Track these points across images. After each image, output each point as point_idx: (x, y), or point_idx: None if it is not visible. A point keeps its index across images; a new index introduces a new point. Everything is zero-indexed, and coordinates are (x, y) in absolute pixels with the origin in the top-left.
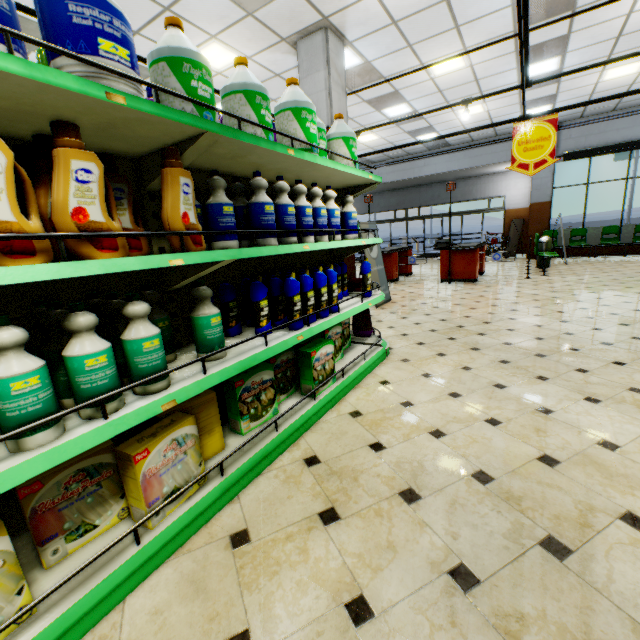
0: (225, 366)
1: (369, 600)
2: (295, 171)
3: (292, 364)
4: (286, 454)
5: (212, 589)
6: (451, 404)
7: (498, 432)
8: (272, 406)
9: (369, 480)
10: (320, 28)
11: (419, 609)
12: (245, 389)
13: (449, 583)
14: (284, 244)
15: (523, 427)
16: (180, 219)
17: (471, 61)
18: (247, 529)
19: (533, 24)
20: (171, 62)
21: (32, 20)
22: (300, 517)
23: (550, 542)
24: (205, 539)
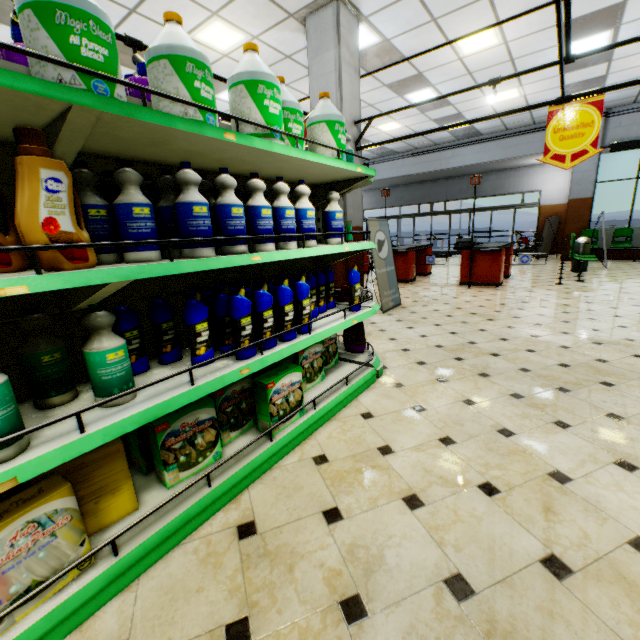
0: (117, 419)
1: None
2: (254, 162)
3: (249, 394)
4: (220, 515)
5: None
6: (440, 455)
7: (493, 507)
8: (213, 450)
9: (307, 572)
10: (331, 1)
11: None
12: (171, 433)
13: None
14: (228, 254)
15: (527, 502)
16: (39, 227)
17: (506, 37)
18: None
19: None
20: (38, 9)
21: None
22: (200, 629)
23: None
24: None
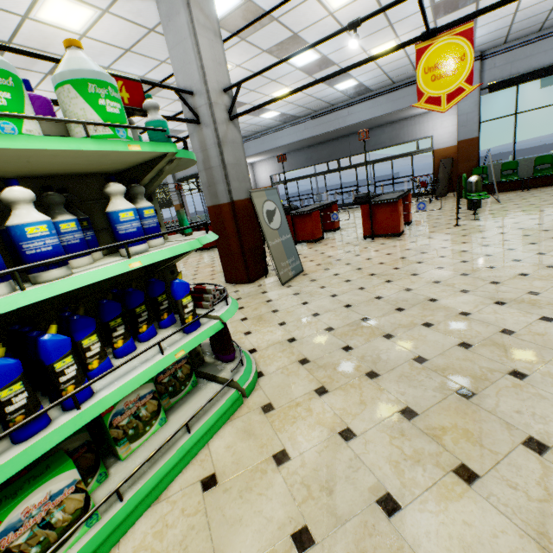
0: None
1: None
2: None
3: None
4: None
5: None
6: None
7: None
8: None
9: None
10: None
11: None
12: None
13: None
14: None
15: None
16: None
17: None
18: None
19: None
20: None
21: None
22: None
23: None
24: None
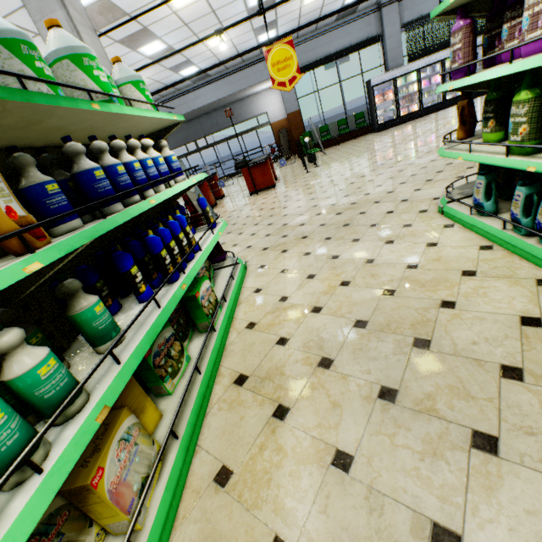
0: (134, 346)
1: (344, 449)
2: (101, 127)
3: (181, 312)
4: (216, 387)
5: (227, 531)
6: (313, 284)
7: (352, 289)
8: (183, 356)
9: (292, 369)
10: None
11: (376, 432)
12: (155, 355)
13: (382, 403)
14: (129, 206)
15: (364, 278)
16: (5, 216)
17: None
18: (224, 465)
19: None
20: None
21: None
22: (260, 427)
23: (418, 342)
24: (193, 498)
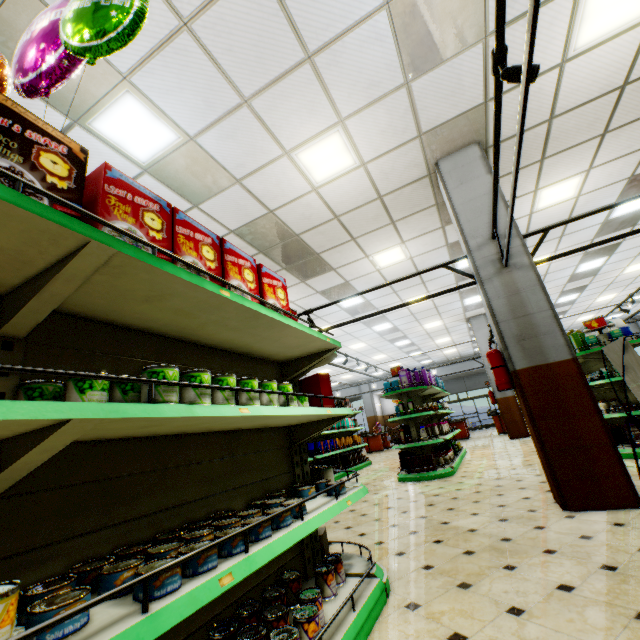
0: None
1: None
2: None
3: None
4: None
5: None
6: None
7: None
8: None
9: None
10: (482, 314)
11: None
12: None
13: None
14: None
15: None
16: None
17: None
18: None
19: (557, 308)
20: None
21: (388, 319)
22: None
23: None
24: None
